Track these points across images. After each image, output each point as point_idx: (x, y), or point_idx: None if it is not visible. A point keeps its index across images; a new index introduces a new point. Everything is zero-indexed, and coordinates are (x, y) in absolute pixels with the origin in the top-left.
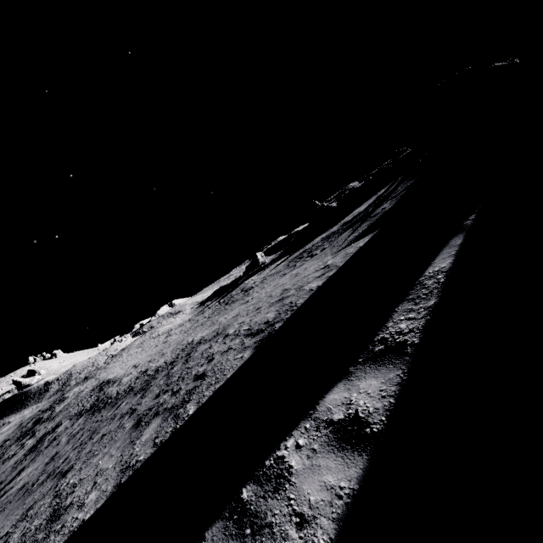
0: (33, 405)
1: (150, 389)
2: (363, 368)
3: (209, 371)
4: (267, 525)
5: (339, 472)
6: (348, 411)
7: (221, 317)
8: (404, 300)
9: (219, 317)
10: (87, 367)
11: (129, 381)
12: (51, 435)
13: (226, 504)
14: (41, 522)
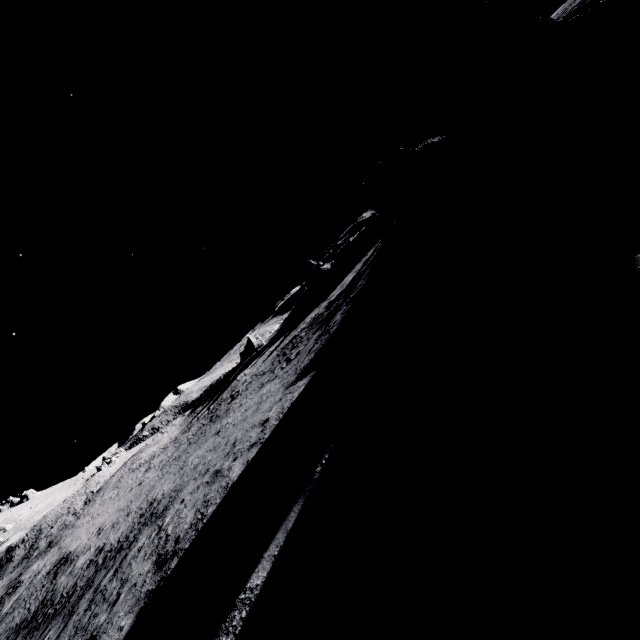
0: None
1: (69, 623)
2: None
3: (98, 638)
4: None
5: None
6: None
7: (193, 453)
8: None
9: (192, 452)
10: (61, 516)
11: (80, 568)
12: None
13: None
14: None
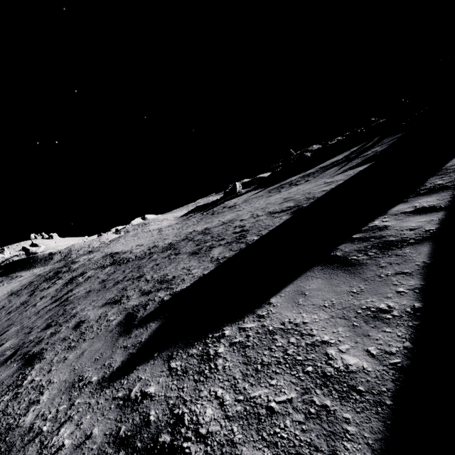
0: (40, 267)
1: (181, 247)
2: (416, 198)
3: (249, 228)
4: (386, 235)
5: (427, 218)
6: (416, 208)
7: (215, 219)
8: (433, 176)
9: (212, 219)
10: (84, 247)
11: (142, 251)
12: (82, 277)
13: (343, 241)
14: (153, 285)
